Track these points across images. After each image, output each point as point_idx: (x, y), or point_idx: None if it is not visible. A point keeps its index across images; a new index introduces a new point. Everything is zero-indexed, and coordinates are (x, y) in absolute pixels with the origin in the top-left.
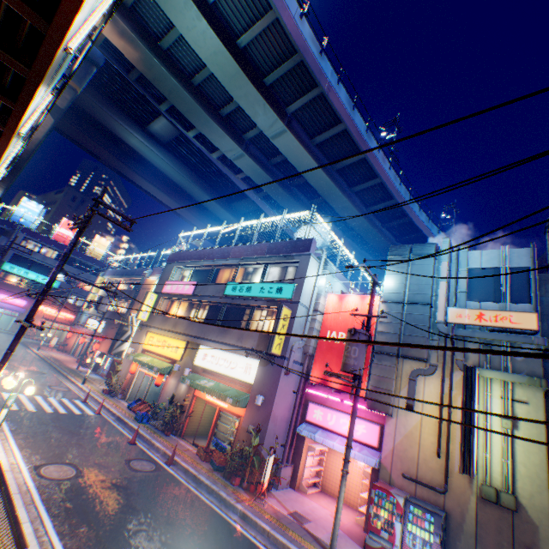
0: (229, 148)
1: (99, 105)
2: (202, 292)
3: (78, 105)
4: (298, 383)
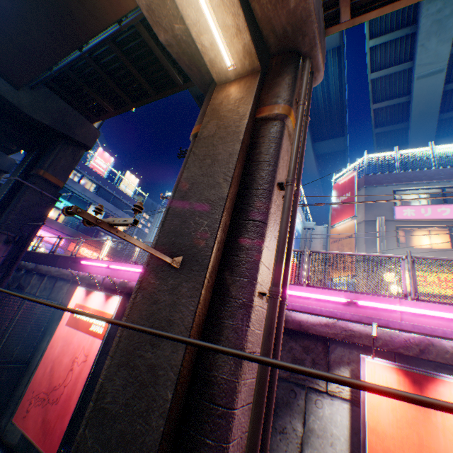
0: (431, 60)
1: None
2: None
3: None
4: None
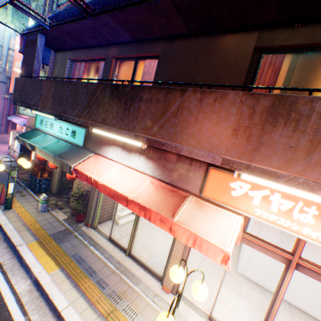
0: None
1: None
2: None
3: None
4: (6, 94)
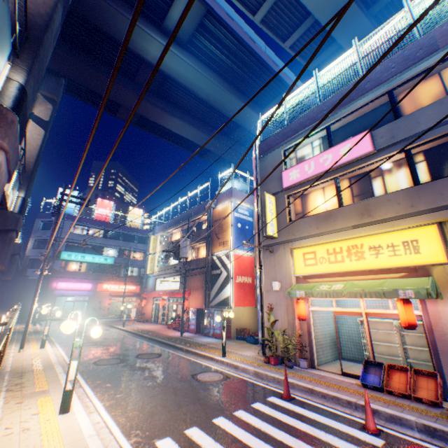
0: None
1: (106, 2)
2: (399, 136)
3: (82, 17)
4: None
